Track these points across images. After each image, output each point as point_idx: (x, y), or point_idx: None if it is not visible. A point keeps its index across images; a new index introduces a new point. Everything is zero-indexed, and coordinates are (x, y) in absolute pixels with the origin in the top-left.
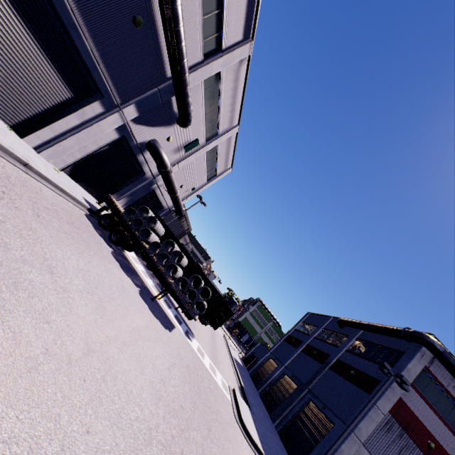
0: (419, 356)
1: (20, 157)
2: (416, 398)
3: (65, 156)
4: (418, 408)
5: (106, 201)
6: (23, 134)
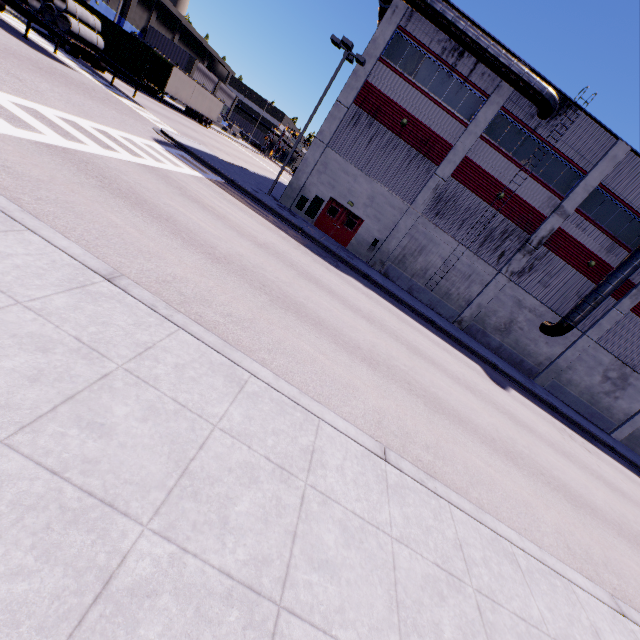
0: (390, 15)
1: None
2: (388, 76)
3: None
4: (390, 87)
5: None
6: None
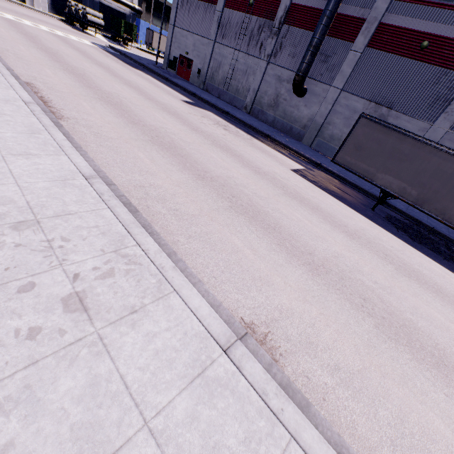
0: None
1: (18, 3)
2: None
3: (43, 5)
4: None
5: (67, 14)
6: (25, 3)
